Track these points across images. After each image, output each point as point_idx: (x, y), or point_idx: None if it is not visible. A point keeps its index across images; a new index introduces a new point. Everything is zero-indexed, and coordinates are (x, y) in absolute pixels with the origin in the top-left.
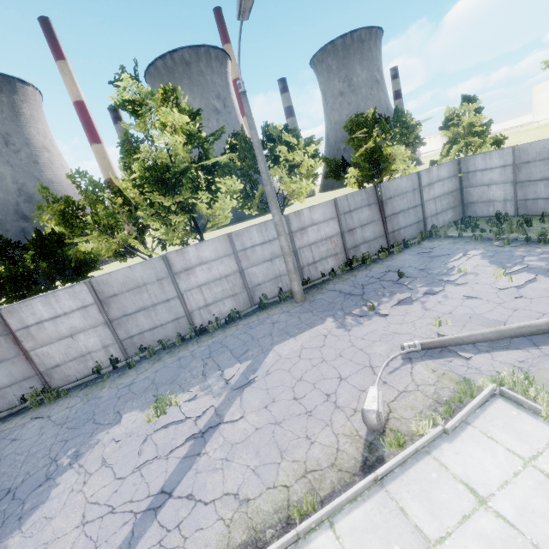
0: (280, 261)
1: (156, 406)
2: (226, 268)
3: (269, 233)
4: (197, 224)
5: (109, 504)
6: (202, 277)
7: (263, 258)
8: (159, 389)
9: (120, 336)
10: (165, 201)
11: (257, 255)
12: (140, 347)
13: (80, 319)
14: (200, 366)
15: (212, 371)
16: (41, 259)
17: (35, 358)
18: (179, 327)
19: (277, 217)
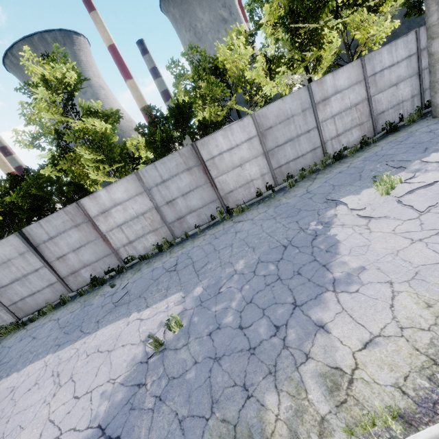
0: (404, 85)
1: (376, 186)
2: (356, 97)
3: (398, 54)
4: (308, 69)
5: (429, 229)
6: (336, 107)
7: (389, 83)
8: (353, 184)
9: (272, 166)
10: (312, 25)
11: (384, 80)
12: (288, 175)
13: (246, 150)
14: (381, 166)
15: (406, 163)
16: (175, 129)
17: (217, 185)
18: (315, 157)
19: (436, 15)
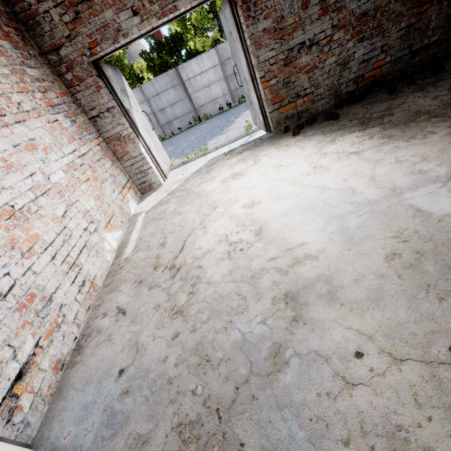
0: None
1: None
2: None
3: None
4: None
5: None
6: None
7: None
8: None
9: (231, 89)
10: None
11: None
12: (241, 96)
13: (212, 75)
14: None
15: None
16: (170, 56)
17: (193, 100)
18: None
19: None
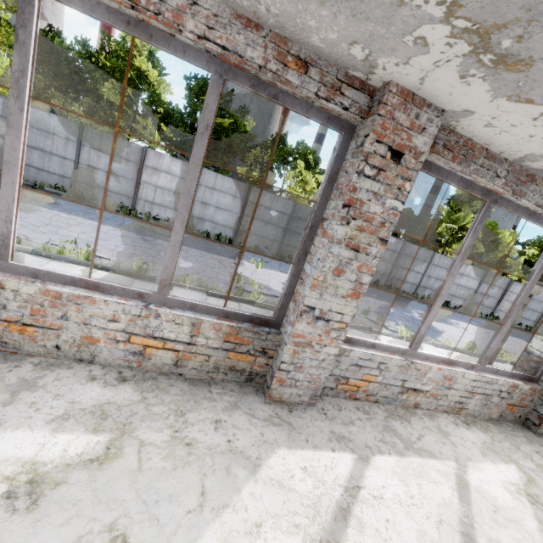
0: None
1: None
2: None
3: None
4: None
5: None
6: None
7: None
8: None
9: None
10: None
11: None
12: (520, 323)
13: None
14: None
15: None
16: None
17: (500, 303)
18: (531, 325)
19: None
